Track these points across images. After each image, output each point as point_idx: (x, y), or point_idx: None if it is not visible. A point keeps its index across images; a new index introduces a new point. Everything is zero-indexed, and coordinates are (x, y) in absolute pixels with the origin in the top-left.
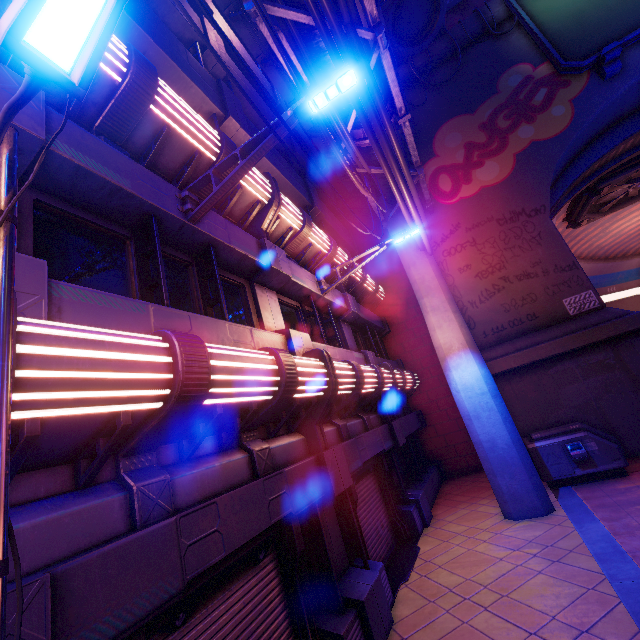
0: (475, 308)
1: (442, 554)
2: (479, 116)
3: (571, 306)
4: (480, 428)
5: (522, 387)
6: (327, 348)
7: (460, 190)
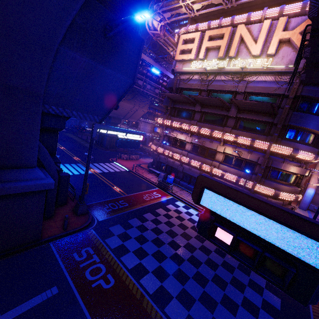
0: None
1: None
2: None
3: None
4: (305, 198)
5: (316, 196)
6: None
7: None
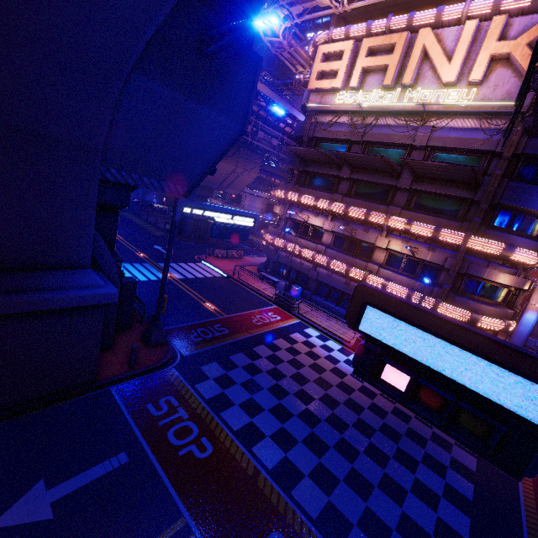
0: None
1: None
2: None
3: None
4: (521, 328)
5: None
6: None
7: None
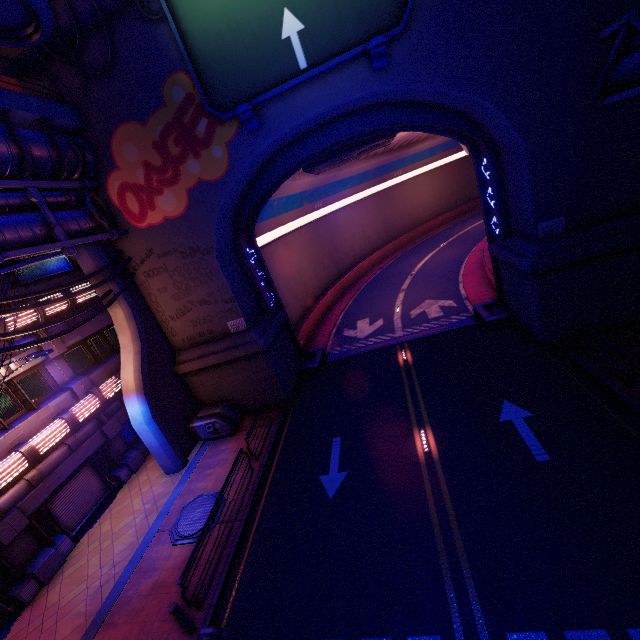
0: (175, 322)
1: (120, 504)
2: (151, 130)
3: (232, 327)
4: (144, 439)
5: (204, 378)
6: (5, 438)
7: (147, 215)
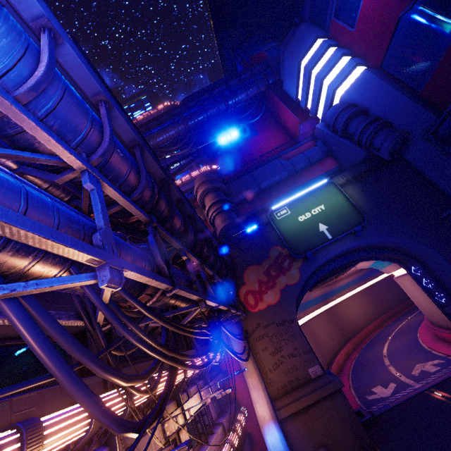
0: (272, 373)
1: None
2: (263, 267)
3: (312, 373)
4: None
5: (298, 423)
6: (210, 448)
7: (258, 304)
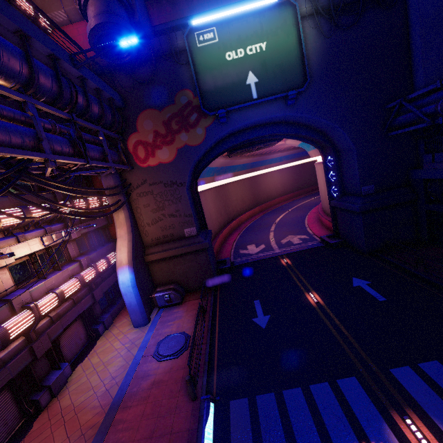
0: (149, 227)
1: (102, 347)
2: (163, 115)
3: (187, 233)
4: (126, 299)
5: (162, 266)
6: (45, 283)
7: (149, 160)
